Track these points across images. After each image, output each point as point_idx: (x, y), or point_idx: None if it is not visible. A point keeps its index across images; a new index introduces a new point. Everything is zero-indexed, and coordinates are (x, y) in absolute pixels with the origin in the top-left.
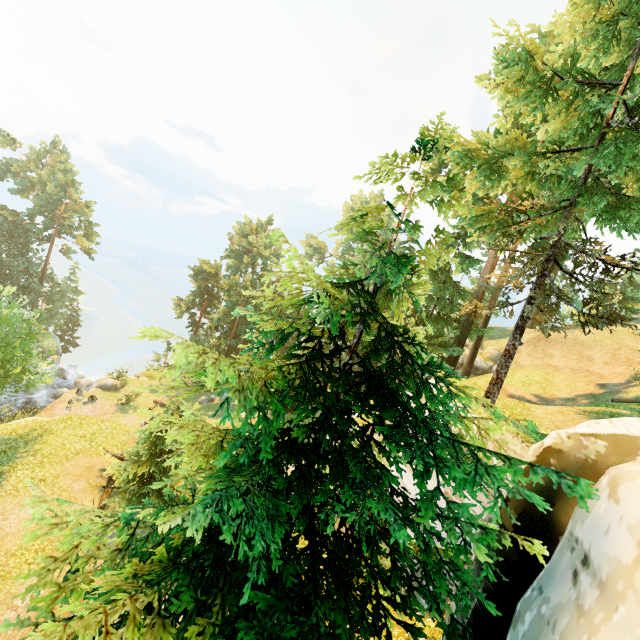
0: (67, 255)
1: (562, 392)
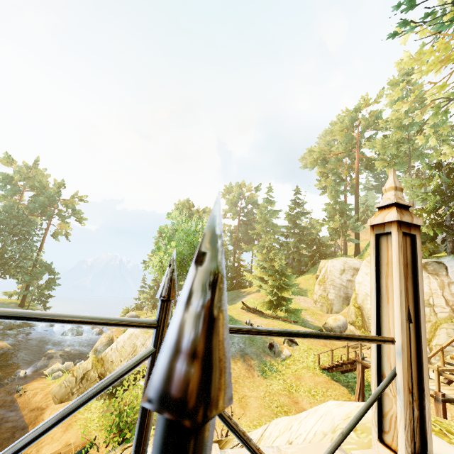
0: (56, 237)
1: None
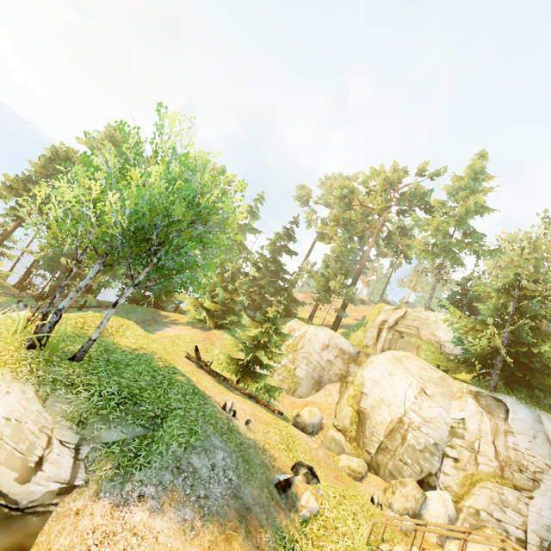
0: None
1: (349, 322)
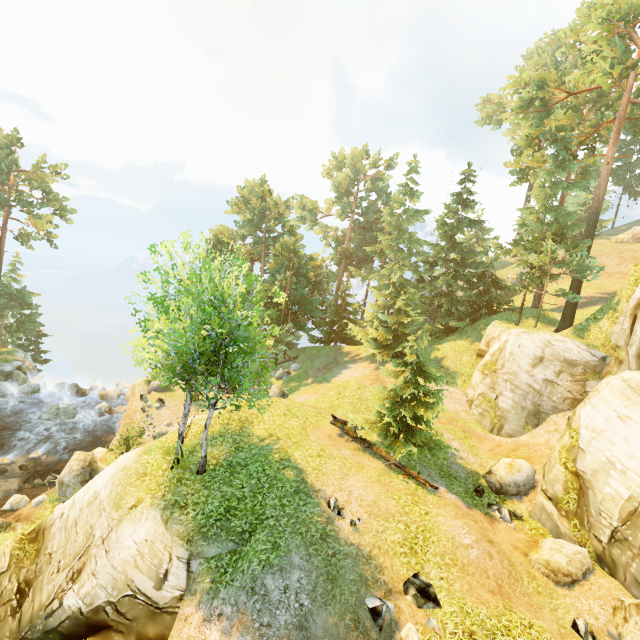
0: (26, 243)
1: (616, 287)
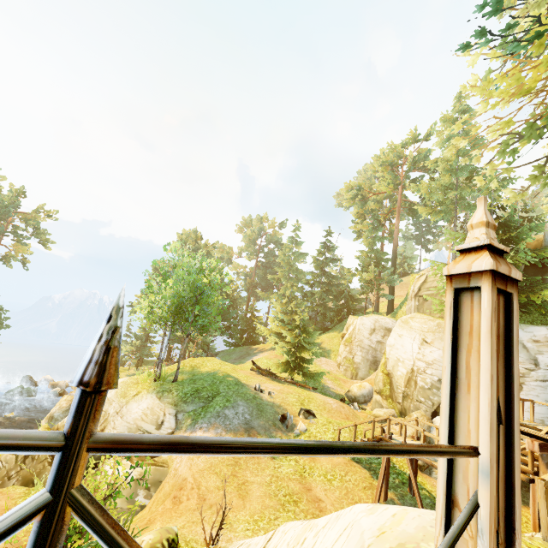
0: (7, 263)
1: None
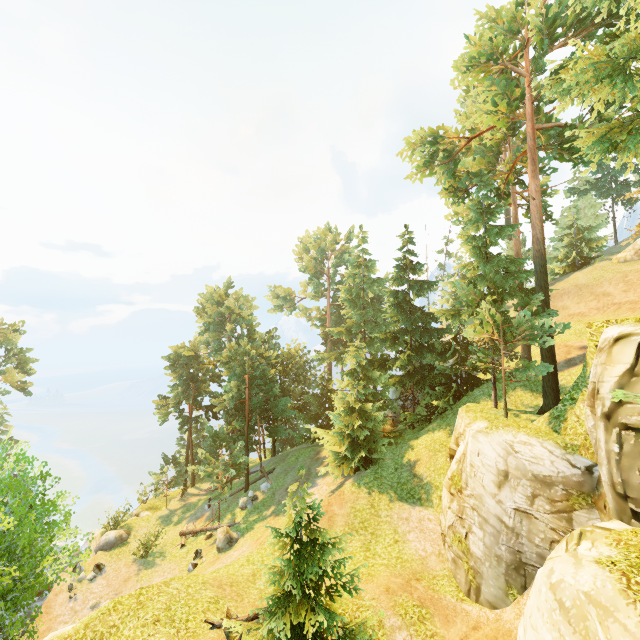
0: None
1: None
